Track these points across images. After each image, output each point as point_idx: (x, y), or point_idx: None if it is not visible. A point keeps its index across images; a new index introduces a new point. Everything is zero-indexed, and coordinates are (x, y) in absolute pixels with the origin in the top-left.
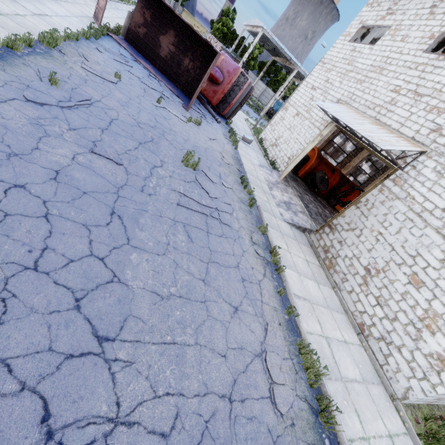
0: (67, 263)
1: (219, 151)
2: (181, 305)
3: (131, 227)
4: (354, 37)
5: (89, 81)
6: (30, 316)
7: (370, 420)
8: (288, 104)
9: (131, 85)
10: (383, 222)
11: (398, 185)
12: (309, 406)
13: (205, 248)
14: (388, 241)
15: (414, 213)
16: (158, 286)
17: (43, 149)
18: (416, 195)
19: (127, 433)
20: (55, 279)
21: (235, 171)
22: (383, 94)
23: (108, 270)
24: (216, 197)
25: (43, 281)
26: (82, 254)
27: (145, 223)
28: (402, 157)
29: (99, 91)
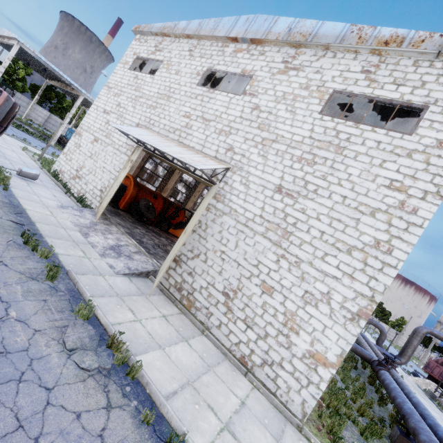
0: None
1: None
2: None
3: None
4: (133, 66)
5: None
6: None
7: None
8: (80, 129)
9: None
10: (221, 240)
11: (220, 202)
12: None
13: None
14: (232, 258)
15: (242, 224)
16: None
17: None
18: (237, 207)
19: None
20: None
21: (7, 226)
22: (177, 119)
23: None
24: None
25: None
26: None
27: None
28: (215, 175)
29: None
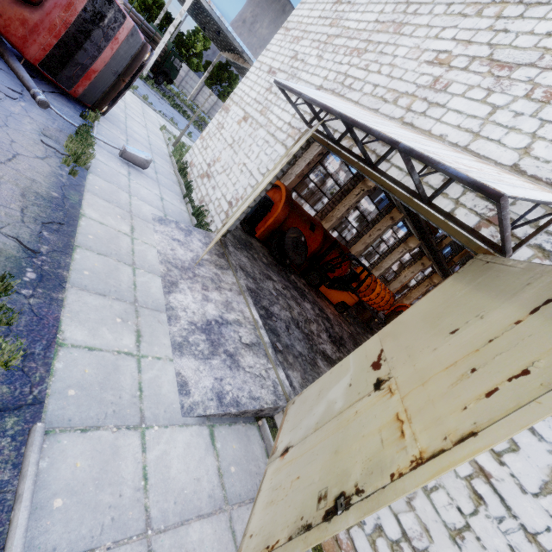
0: None
1: None
2: None
3: None
4: None
5: None
6: None
7: None
8: (230, 101)
9: None
10: None
11: None
12: None
13: None
14: (519, 517)
15: None
16: None
17: None
18: None
19: None
20: None
21: None
22: (411, 70)
23: None
24: None
25: None
26: None
27: None
28: (524, 222)
29: None
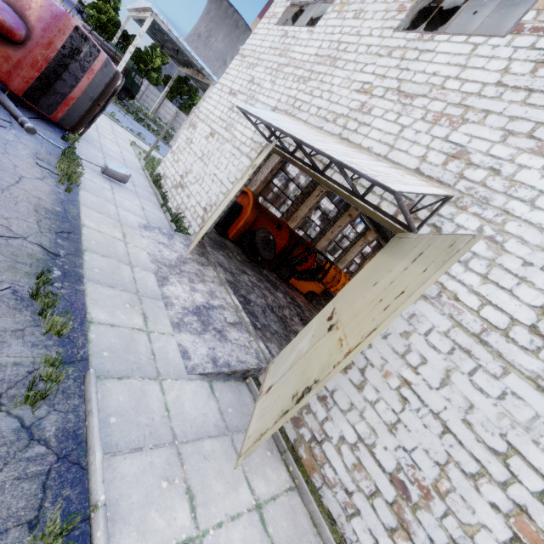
0: None
1: None
2: None
3: None
4: (282, 20)
5: None
6: None
7: None
8: (196, 118)
9: None
10: (406, 354)
11: None
12: None
13: None
14: (429, 405)
15: (469, 333)
16: None
17: None
18: (460, 289)
19: None
20: None
21: (25, 255)
22: (345, 96)
23: None
24: None
25: None
26: None
27: None
28: (419, 208)
29: None
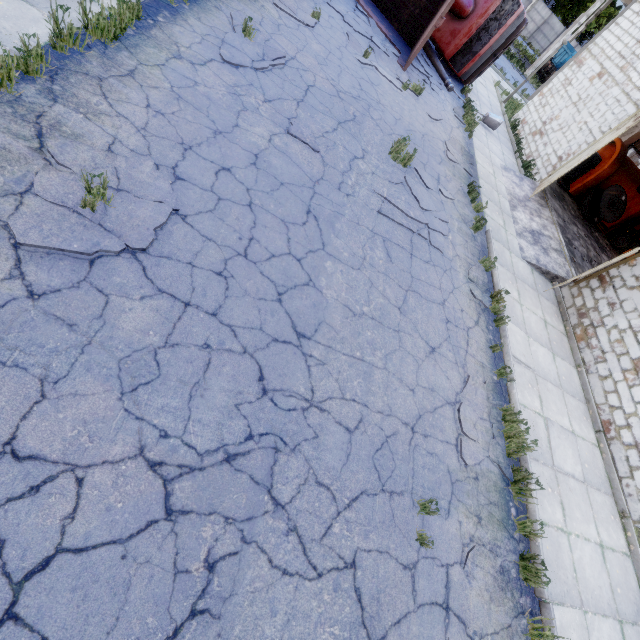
0: (269, 257)
1: (442, 140)
2: (372, 327)
3: (326, 231)
4: None
5: (282, 26)
6: (245, 297)
7: (578, 519)
8: (586, 54)
9: (331, 28)
10: None
11: None
12: (500, 472)
13: (406, 273)
14: None
15: None
16: (351, 301)
17: (242, 126)
18: None
19: (319, 415)
20: (261, 270)
21: (462, 173)
22: None
23: (305, 272)
24: (429, 210)
25: (252, 269)
26: (282, 251)
27: (341, 229)
28: None
29: (294, 42)
